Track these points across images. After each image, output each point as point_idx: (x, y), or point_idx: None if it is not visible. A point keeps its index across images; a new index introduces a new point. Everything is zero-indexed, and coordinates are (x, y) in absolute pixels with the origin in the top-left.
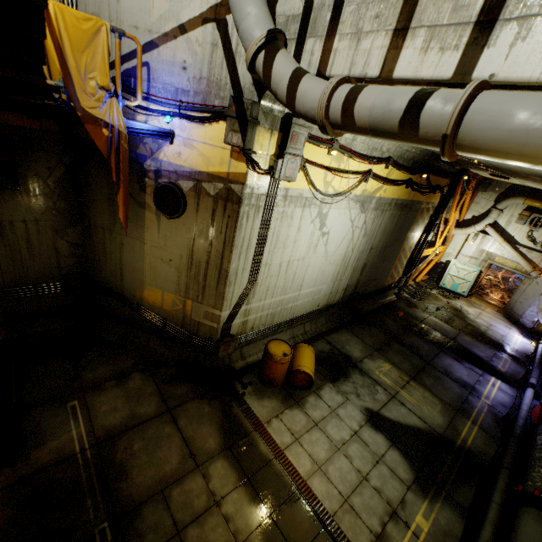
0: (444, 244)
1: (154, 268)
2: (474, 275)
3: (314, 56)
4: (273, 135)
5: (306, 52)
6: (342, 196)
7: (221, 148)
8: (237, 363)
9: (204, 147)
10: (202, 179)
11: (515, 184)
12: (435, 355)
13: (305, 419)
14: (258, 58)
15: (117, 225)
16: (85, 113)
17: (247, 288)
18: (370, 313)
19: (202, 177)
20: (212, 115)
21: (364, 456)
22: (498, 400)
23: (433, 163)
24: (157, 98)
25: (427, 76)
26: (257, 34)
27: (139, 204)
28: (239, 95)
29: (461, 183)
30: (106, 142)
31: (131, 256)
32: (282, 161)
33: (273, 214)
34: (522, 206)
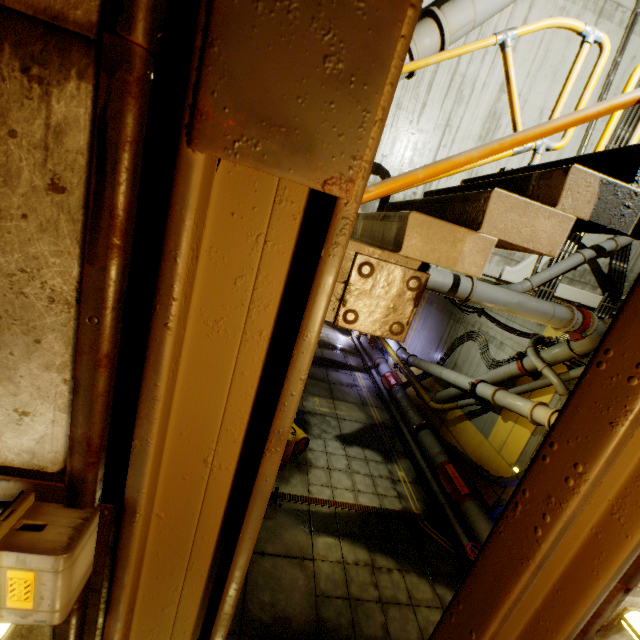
0: None
1: None
2: None
3: None
4: None
5: None
6: None
7: None
8: None
9: None
10: None
11: None
12: (327, 374)
13: (322, 471)
14: None
15: None
16: None
17: None
18: None
19: None
20: None
21: (361, 465)
22: (368, 385)
23: None
24: None
25: None
26: None
27: None
28: None
29: None
30: None
31: None
32: None
33: None
34: None
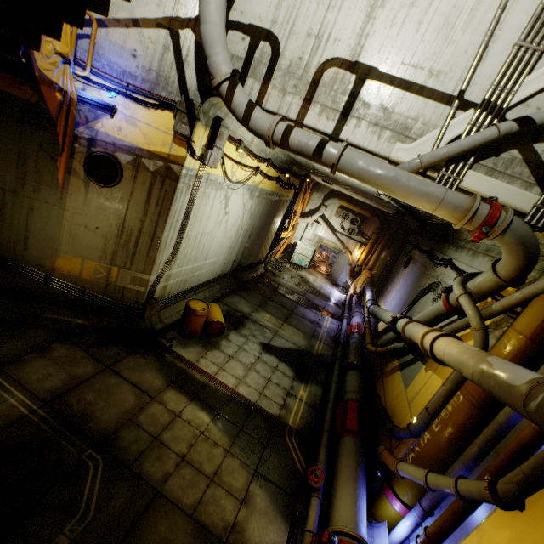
0: (293, 229)
1: (75, 236)
2: (312, 253)
3: (254, 91)
4: (207, 131)
5: (247, 85)
6: (240, 184)
7: (164, 132)
8: (157, 325)
9: (147, 128)
10: (143, 155)
11: (334, 189)
12: (295, 306)
13: (223, 355)
14: (224, 84)
15: (26, 188)
16: (41, 73)
17: (172, 255)
18: (249, 282)
19: (143, 153)
20: (160, 104)
21: (266, 369)
22: (331, 328)
23: (292, 167)
24: (100, 72)
25: (320, 129)
26: (224, 68)
27: None
28: (185, 94)
29: (305, 184)
30: (58, 106)
31: (44, 222)
32: (211, 152)
33: (197, 193)
34: (337, 205)
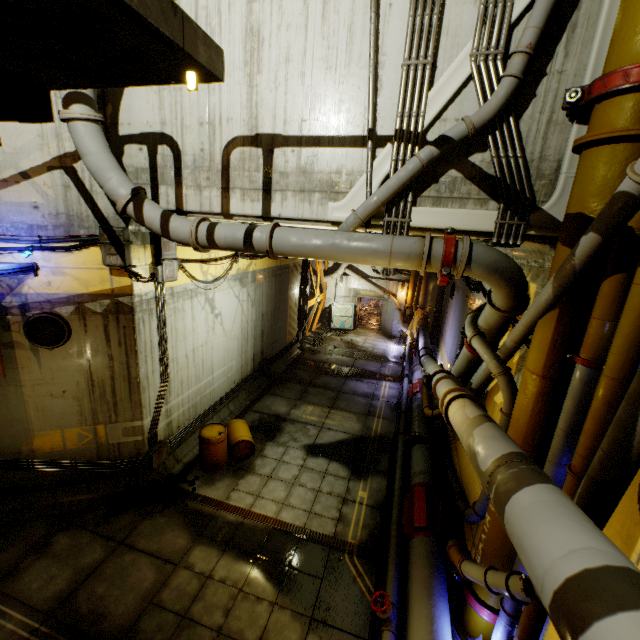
0: (322, 292)
1: (43, 409)
2: (352, 310)
3: (170, 197)
4: (147, 248)
5: (162, 194)
6: (222, 279)
7: (98, 269)
8: (175, 469)
9: (79, 272)
10: (84, 300)
11: None
12: (343, 383)
13: (259, 478)
14: (129, 207)
15: None
16: None
17: (162, 388)
18: (284, 372)
19: (84, 299)
20: (82, 243)
21: (314, 477)
22: (390, 395)
23: None
24: (7, 236)
25: (249, 214)
26: (122, 191)
27: (4, 345)
28: (105, 223)
29: None
30: None
31: (4, 407)
32: (161, 267)
33: (166, 312)
34: None
